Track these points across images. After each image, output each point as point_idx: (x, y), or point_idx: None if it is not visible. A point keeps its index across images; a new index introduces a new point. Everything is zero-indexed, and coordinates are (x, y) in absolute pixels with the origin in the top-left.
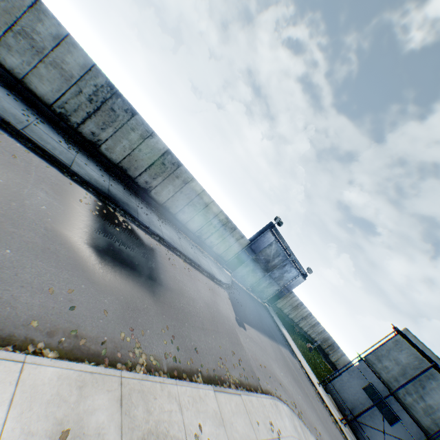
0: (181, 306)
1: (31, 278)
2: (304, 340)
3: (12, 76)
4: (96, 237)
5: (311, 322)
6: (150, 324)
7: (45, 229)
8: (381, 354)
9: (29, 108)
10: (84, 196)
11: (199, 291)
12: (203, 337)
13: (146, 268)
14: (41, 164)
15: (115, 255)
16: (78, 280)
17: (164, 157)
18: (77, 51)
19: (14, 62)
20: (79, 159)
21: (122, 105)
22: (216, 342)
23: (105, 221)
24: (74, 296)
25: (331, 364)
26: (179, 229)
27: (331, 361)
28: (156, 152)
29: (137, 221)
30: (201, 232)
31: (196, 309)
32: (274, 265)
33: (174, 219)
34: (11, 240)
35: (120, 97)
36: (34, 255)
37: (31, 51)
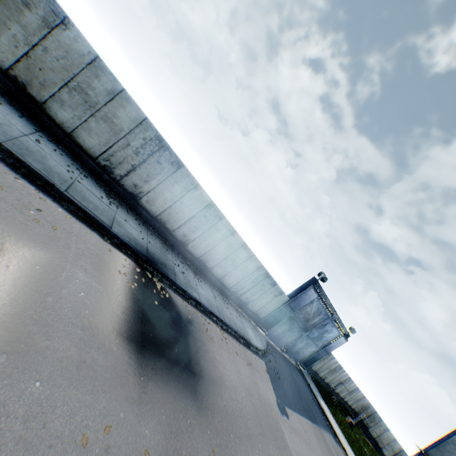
0: (224, 404)
1: (61, 425)
2: (342, 411)
3: (60, 130)
4: (135, 323)
5: (349, 387)
6: (195, 454)
7: (81, 329)
8: (448, 449)
9: (73, 162)
10: (122, 265)
11: (239, 371)
12: (250, 450)
13: (186, 354)
14: (81, 231)
15: (154, 345)
16: (115, 406)
17: (206, 209)
18: (130, 105)
19: (65, 116)
20: (119, 216)
21: (169, 157)
22: (263, 454)
23: (143, 294)
24: (111, 438)
25: (372, 439)
26: (213, 284)
27: (371, 436)
28: (198, 204)
29: (174, 285)
30: (237, 287)
31: (239, 403)
32: (314, 324)
33: (210, 274)
34: (42, 362)
35: (168, 149)
36: (67, 379)
37: (83, 105)
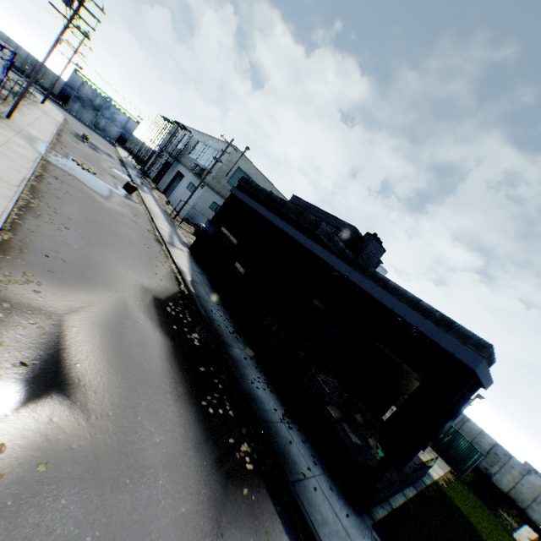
0: None
1: None
2: None
3: None
4: None
5: None
6: None
7: None
8: None
9: None
10: None
11: None
12: None
13: None
14: None
15: None
16: None
17: None
18: None
19: None
20: None
21: None
22: None
23: None
24: None
25: None
26: None
27: None
28: None
29: None
30: (25, 69)
31: None
32: (100, 106)
33: None
34: None
35: None
36: None
37: None
